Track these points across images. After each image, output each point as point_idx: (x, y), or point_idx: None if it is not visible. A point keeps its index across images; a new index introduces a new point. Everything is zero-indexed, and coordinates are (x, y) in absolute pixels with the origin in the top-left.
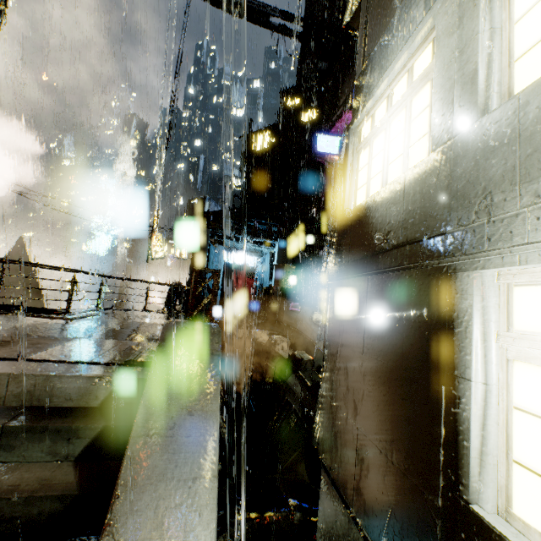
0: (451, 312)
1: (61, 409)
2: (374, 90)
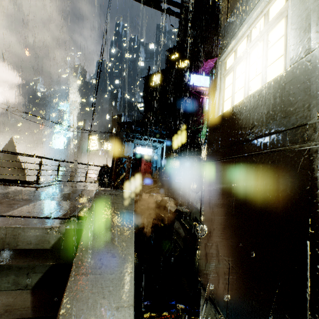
0: (314, 184)
1: (24, 251)
2: (237, 32)
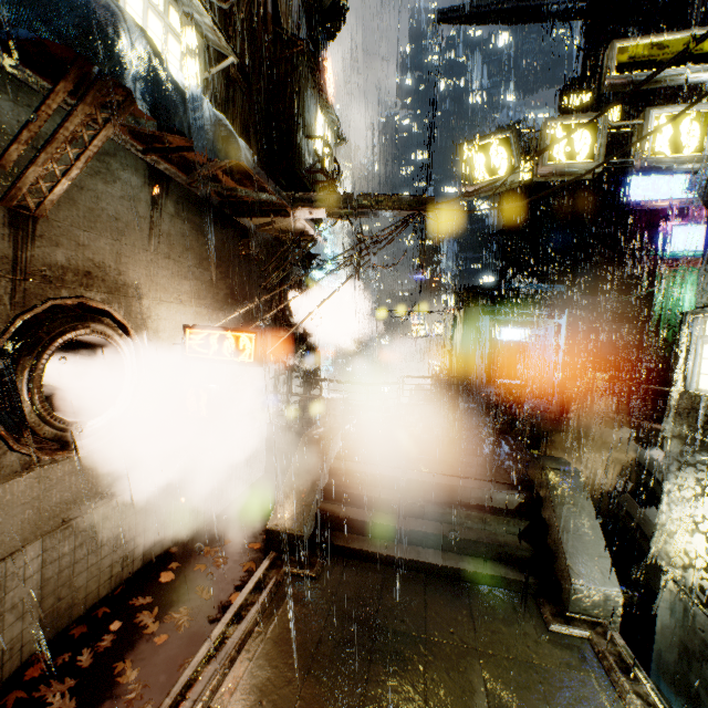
0: None
1: (498, 508)
2: None
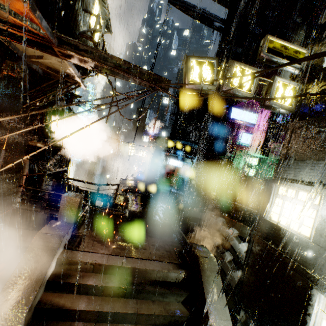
0: (308, 296)
1: (171, 283)
2: (290, 183)
